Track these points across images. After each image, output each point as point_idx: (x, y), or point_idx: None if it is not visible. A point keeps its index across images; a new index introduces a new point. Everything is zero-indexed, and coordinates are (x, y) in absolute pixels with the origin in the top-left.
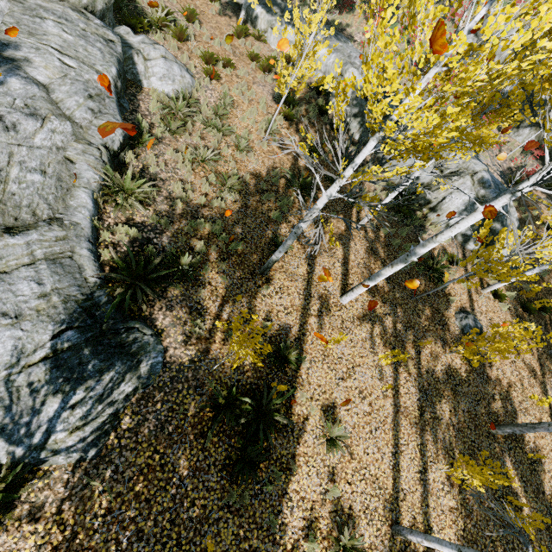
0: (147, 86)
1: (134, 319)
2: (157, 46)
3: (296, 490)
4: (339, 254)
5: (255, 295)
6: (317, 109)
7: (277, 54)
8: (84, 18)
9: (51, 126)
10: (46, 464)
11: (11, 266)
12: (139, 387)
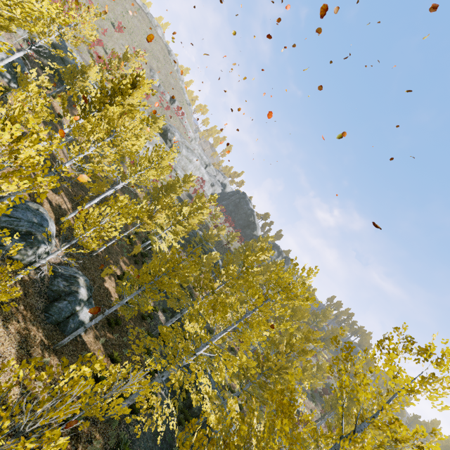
0: None
1: None
2: None
3: None
4: None
5: None
6: None
7: None
8: None
9: None
10: None
11: None
12: None
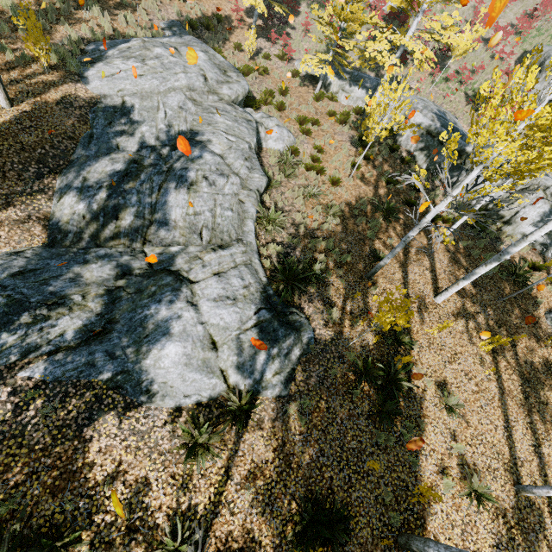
0: (264, 147)
1: (292, 306)
2: (272, 118)
3: (426, 443)
4: (426, 263)
5: (366, 294)
6: (388, 147)
7: (347, 109)
8: (234, 109)
9: (231, 180)
10: (260, 395)
11: (225, 268)
12: (303, 353)
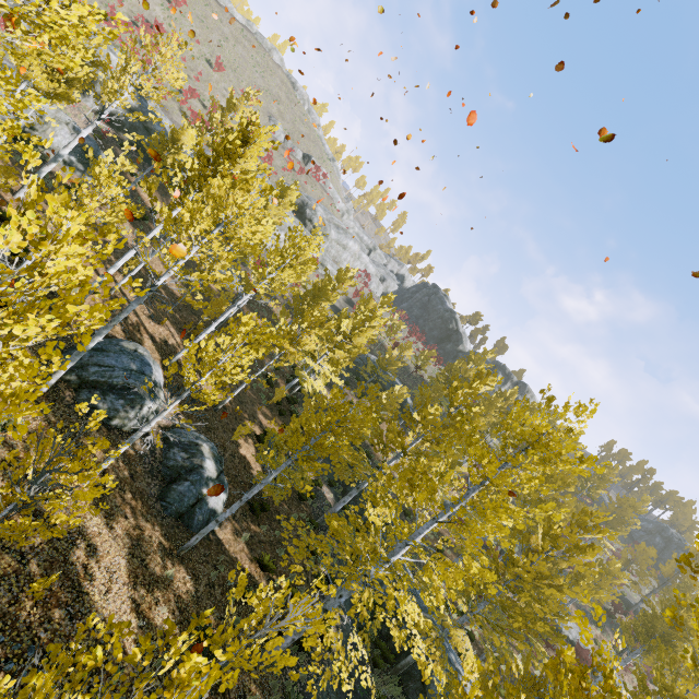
0: None
1: None
2: None
3: None
4: None
5: None
6: None
7: None
8: None
9: None
10: None
11: None
12: None
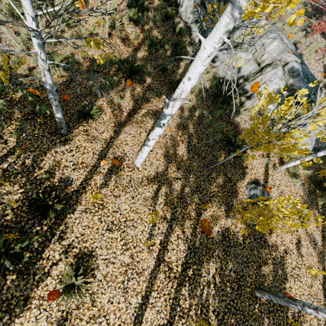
0: None
1: None
2: None
3: None
4: (149, 125)
5: (47, 151)
6: (164, 15)
7: None
8: None
9: None
10: None
11: None
12: None
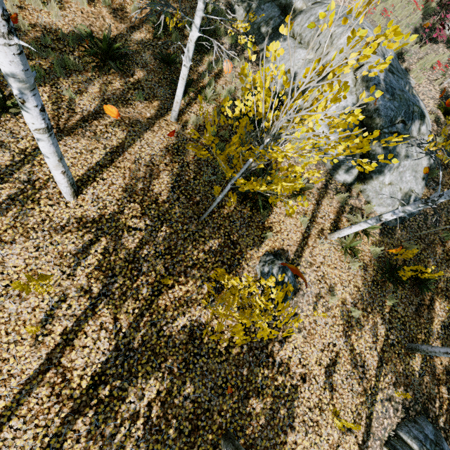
0: None
1: None
2: None
3: None
4: (114, 140)
5: None
6: None
7: None
8: None
9: None
10: None
11: None
12: None
